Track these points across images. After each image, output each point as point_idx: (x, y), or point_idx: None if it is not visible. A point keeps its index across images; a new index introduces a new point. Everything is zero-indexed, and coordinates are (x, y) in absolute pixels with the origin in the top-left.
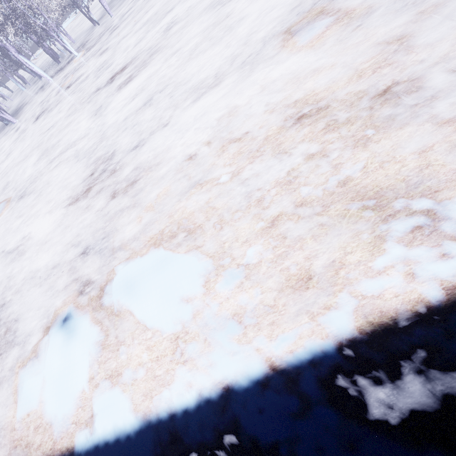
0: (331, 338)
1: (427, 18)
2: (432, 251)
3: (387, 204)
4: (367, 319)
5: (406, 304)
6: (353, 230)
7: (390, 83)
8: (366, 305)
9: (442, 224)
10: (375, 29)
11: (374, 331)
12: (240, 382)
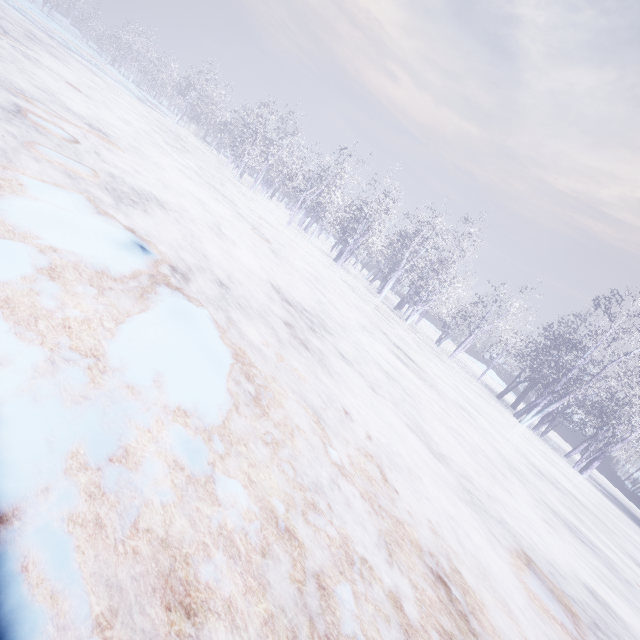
0: None
1: None
2: None
3: None
4: None
5: None
6: None
7: None
8: None
9: None
10: None
11: None
12: None
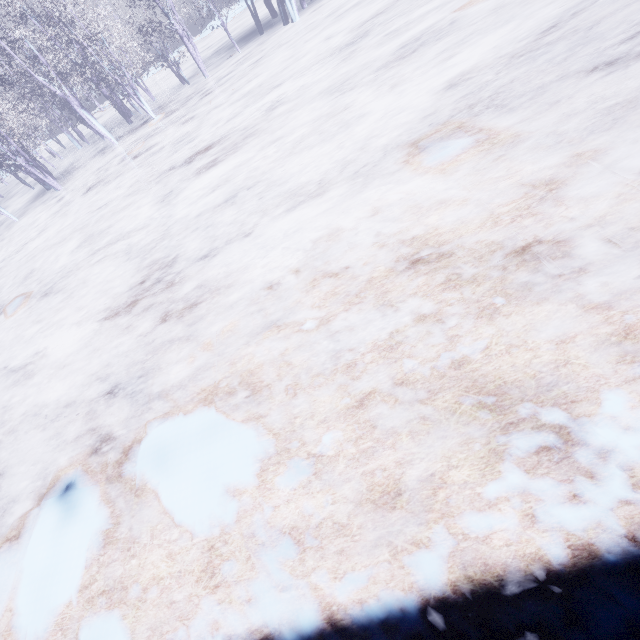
0: (415, 591)
1: (584, 164)
2: (559, 487)
3: (510, 407)
4: (466, 572)
5: (519, 560)
6: (462, 434)
7: (530, 240)
8: (467, 549)
9: (576, 451)
10: (521, 165)
11: (473, 593)
12: (284, 635)
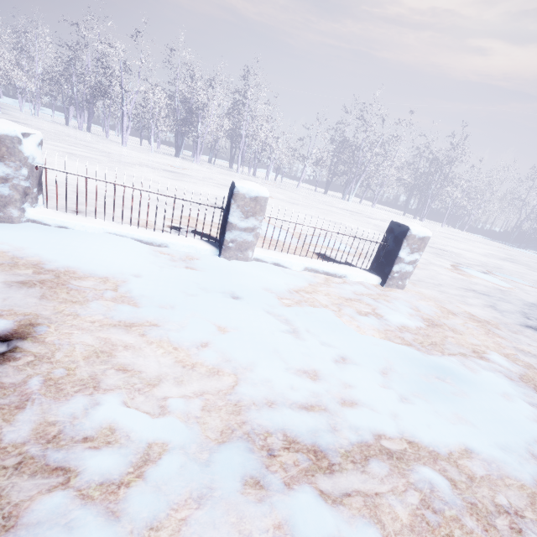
0: None
1: None
2: None
3: None
4: None
5: None
6: None
7: None
8: None
9: None
10: None
11: None
12: None
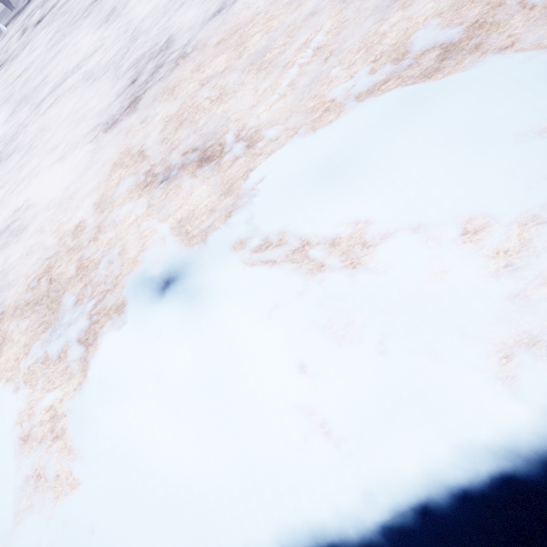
0: None
1: None
2: None
3: None
4: None
5: None
6: None
7: None
8: None
9: None
10: None
11: None
12: None
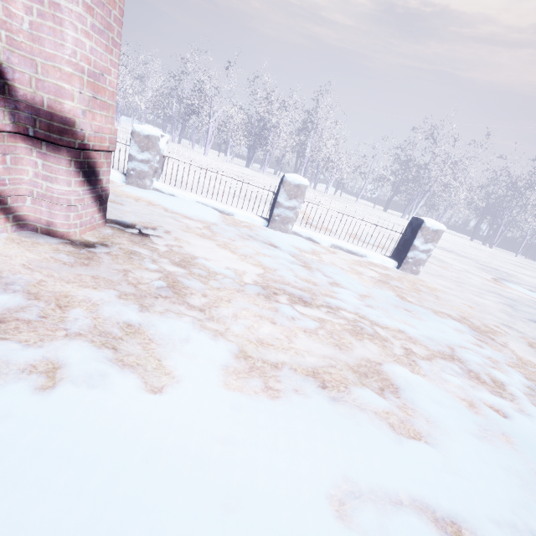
0: None
1: None
2: None
3: None
4: None
5: None
6: None
7: None
8: None
9: None
10: None
11: None
12: None
